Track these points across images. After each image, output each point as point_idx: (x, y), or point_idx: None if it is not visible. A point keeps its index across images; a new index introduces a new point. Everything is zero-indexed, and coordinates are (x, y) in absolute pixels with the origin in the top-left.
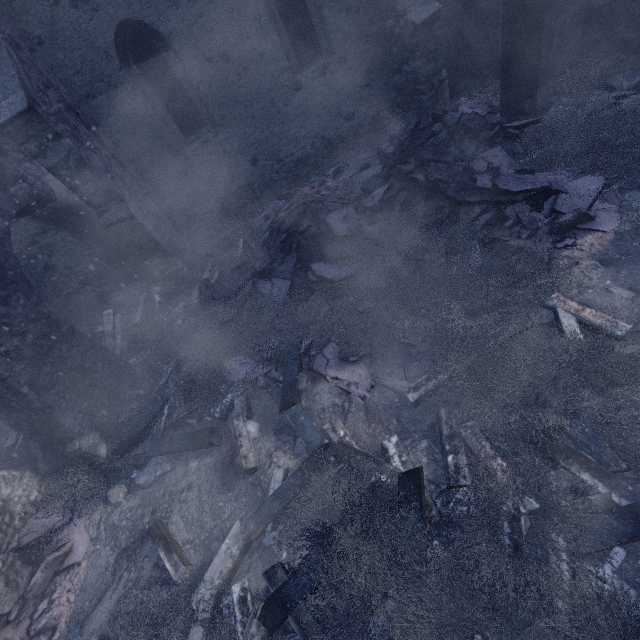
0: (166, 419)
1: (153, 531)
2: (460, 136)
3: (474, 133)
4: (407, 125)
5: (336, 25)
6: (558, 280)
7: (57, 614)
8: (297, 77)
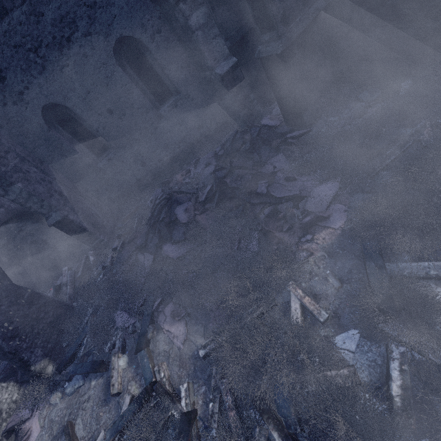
0: (83, 349)
1: (65, 429)
2: (259, 145)
3: (269, 141)
4: (231, 134)
5: (176, 77)
6: (292, 273)
7: None
8: (159, 111)
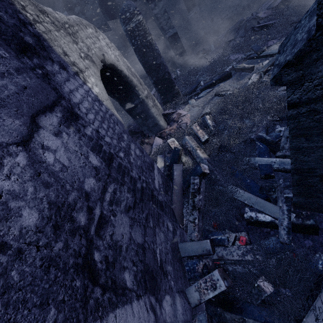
0: (203, 82)
1: (216, 93)
2: None
3: None
4: None
5: None
6: None
7: (185, 122)
8: None
